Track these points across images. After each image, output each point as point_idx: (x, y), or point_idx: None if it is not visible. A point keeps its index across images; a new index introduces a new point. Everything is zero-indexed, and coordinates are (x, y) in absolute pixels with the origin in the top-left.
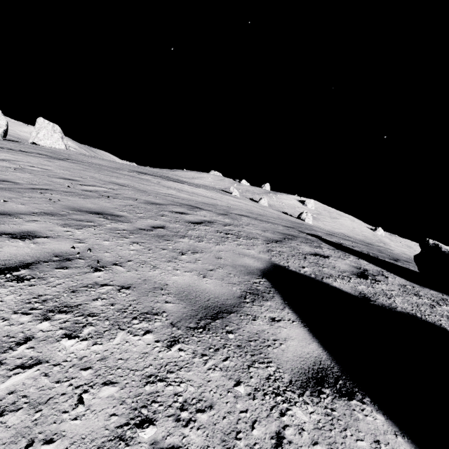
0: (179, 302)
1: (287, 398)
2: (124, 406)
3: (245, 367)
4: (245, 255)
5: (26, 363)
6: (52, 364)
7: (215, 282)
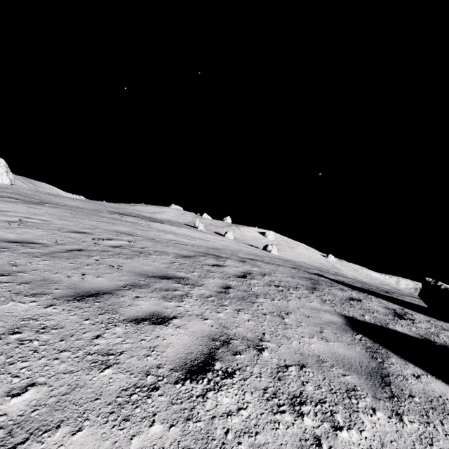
0: (350, 373)
1: None
2: None
3: None
4: (316, 309)
5: None
6: None
7: (340, 345)
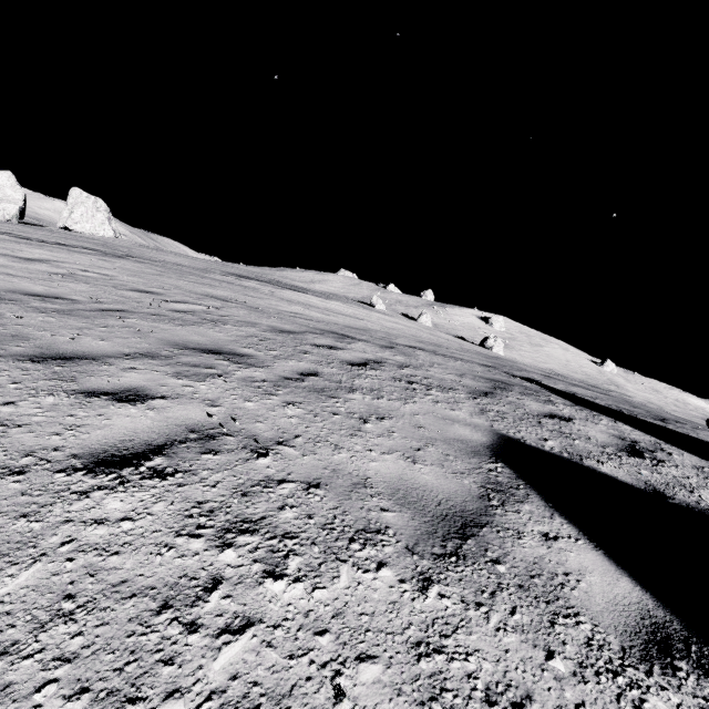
0: (400, 509)
1: (632, 680)
2: (404, 699)
3: (547, 624)
4: (452, 420)
5: (232, 625)
6: (269, 625)
7: (434, 471)
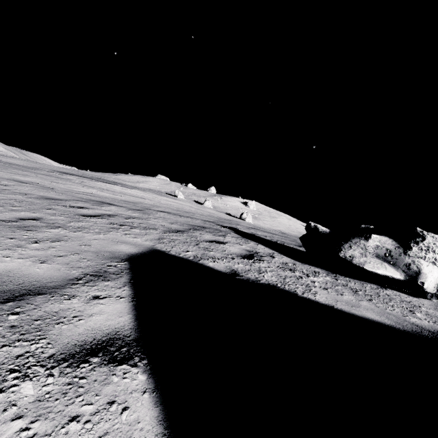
0: None
1: (25, 374)
2: None
3: None
4: (125, 242)
5: None
6: None
7: (53, 267)
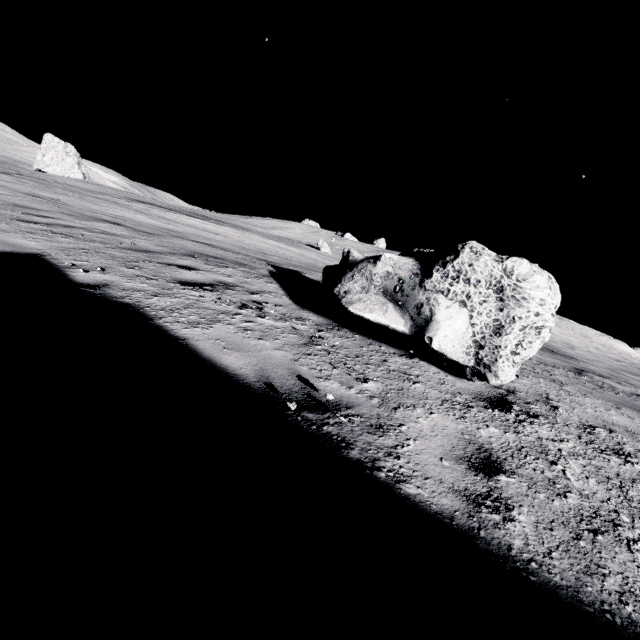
0: None
1: None
2: None
3: None
4: None
5: None
6: None
7: None
